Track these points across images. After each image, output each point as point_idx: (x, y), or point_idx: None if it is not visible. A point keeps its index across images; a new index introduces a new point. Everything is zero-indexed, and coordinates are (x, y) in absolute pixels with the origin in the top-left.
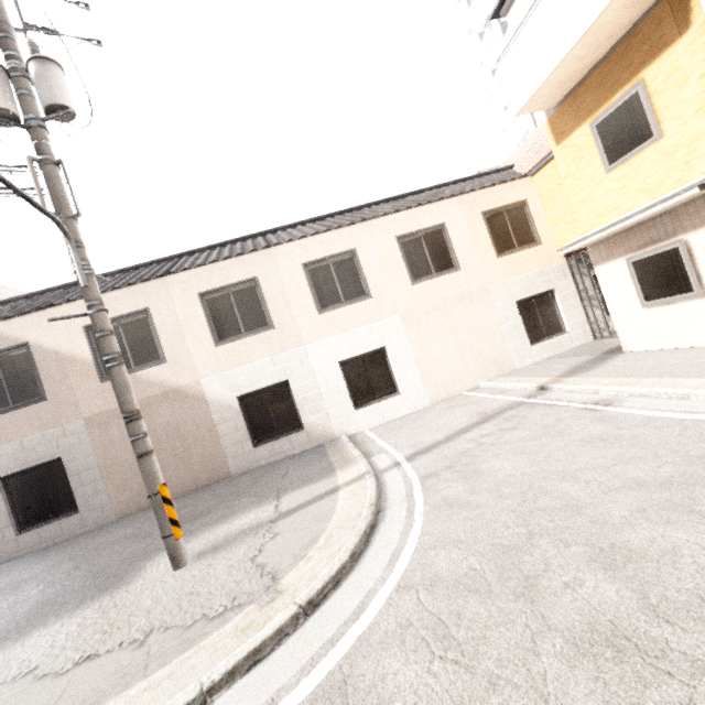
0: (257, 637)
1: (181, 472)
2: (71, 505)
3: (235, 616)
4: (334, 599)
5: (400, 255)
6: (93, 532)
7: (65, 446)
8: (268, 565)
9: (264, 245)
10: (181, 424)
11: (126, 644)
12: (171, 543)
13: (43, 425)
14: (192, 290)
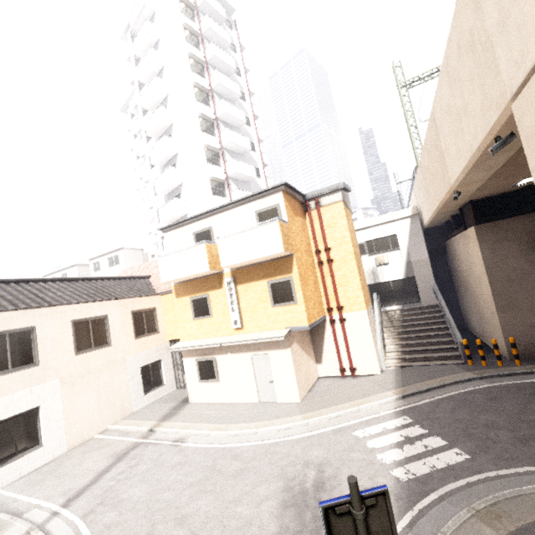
0: None
1: None
2: None
3: None
4: None
5: (72, 333)
6: None
7: None
8: None
9: None
10: None
11: None
12: None
13: None
14: None
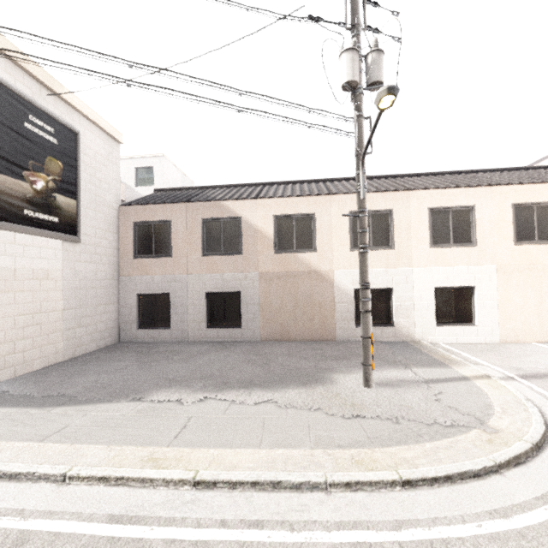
0: (511, 449)
1: (305, 325)
2: (236, 322)
3: (467, 431)
4: None
5: (511, 218)
6: (248, 343)
7: (244, 286)
8: (459, 409)
9: (403, 187)
10: (313, 295)
11: (383, 418)
12: (369, 370)
13: (236, 269)
14: (346, 208)
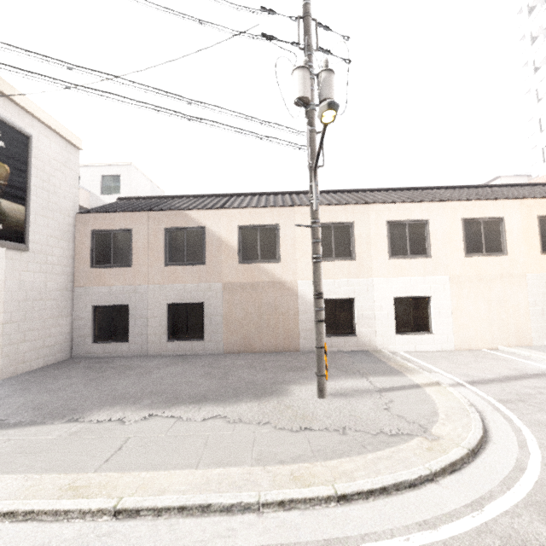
0: (448, 456)
1: (269, 336)
2: (199, 334)
3: (410, 439)
4: (487, 455)
5: (461, 232)
6: (210, 355)
7: (207, 297)
8: (406, 417)
9: (363, 201)
10: (277, 305)
11: (331, 430)
12: (323, 381)
13: (199, 280)
14: (309, 220)
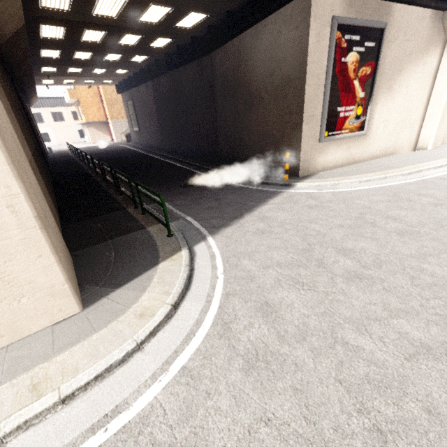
0: None
1: None
2: None
3: None
4: None
5: (51, 116)
6: None
7: None
8: None
9: None
10: None
11: None
12: None
13: None
14: None
